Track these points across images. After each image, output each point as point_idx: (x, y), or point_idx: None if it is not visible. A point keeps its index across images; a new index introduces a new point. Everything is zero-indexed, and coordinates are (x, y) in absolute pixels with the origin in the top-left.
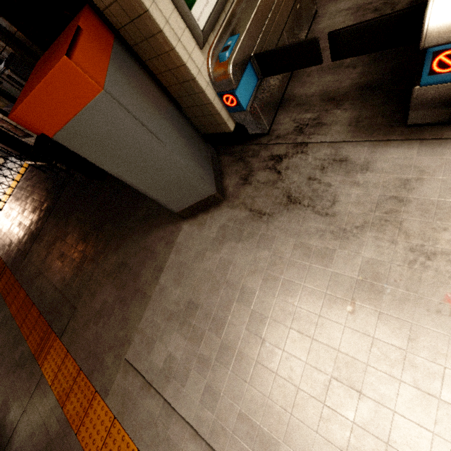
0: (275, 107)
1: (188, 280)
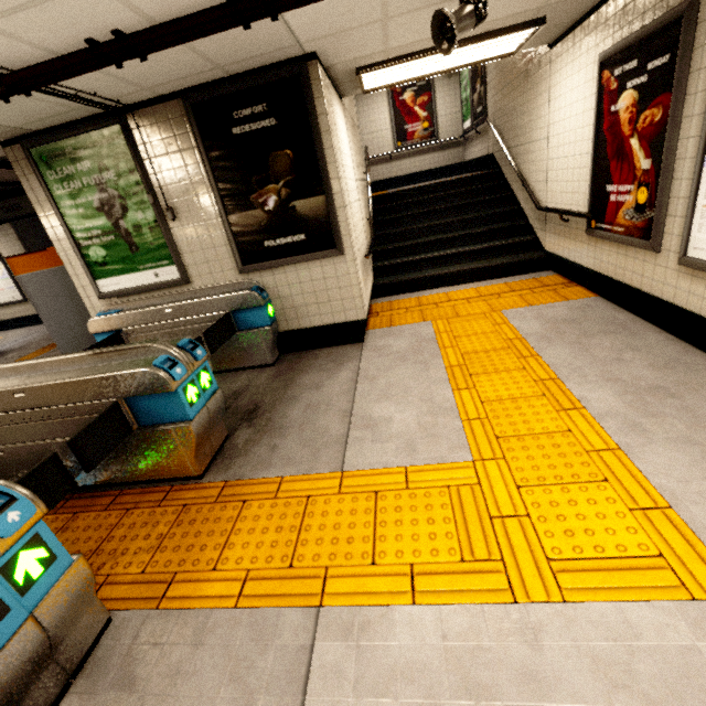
0: None
1: None
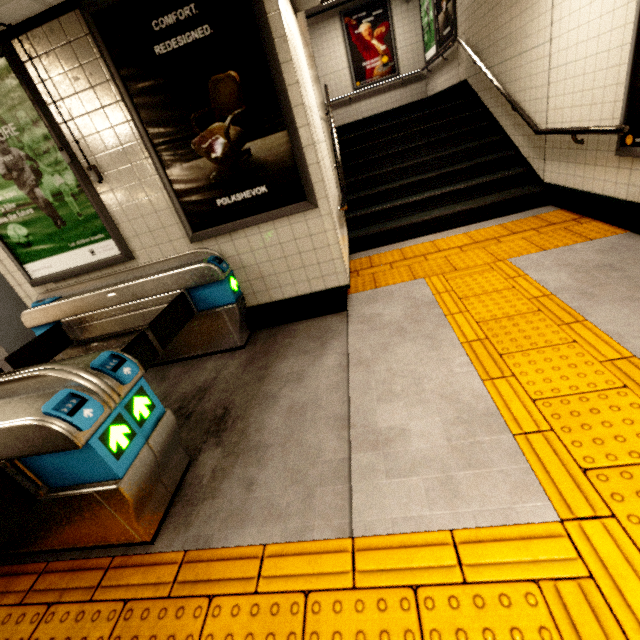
0: None
1: None
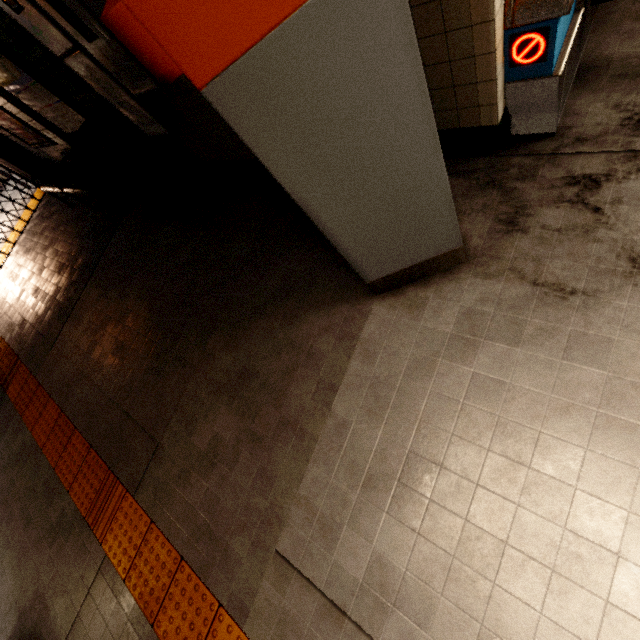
0: (571, 80)
1: (401, 414)
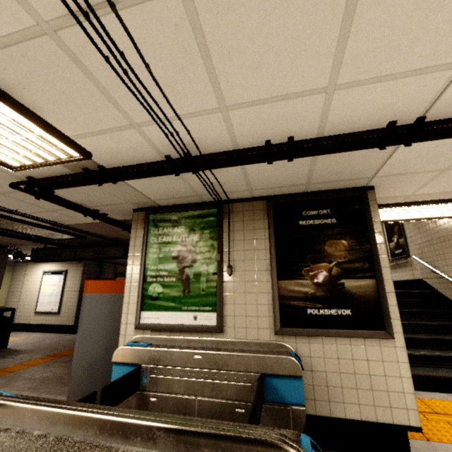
0: None
1: None
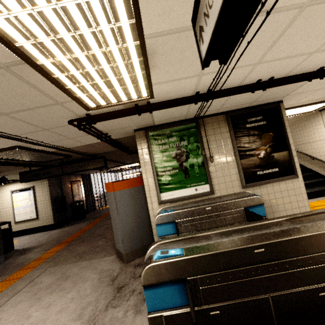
0: None
1: (81, 271)
